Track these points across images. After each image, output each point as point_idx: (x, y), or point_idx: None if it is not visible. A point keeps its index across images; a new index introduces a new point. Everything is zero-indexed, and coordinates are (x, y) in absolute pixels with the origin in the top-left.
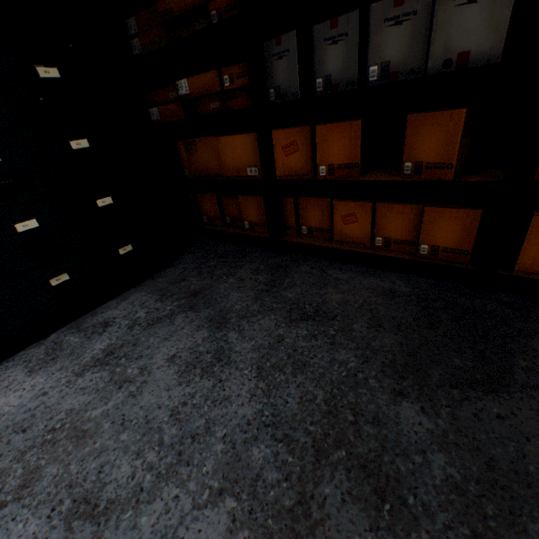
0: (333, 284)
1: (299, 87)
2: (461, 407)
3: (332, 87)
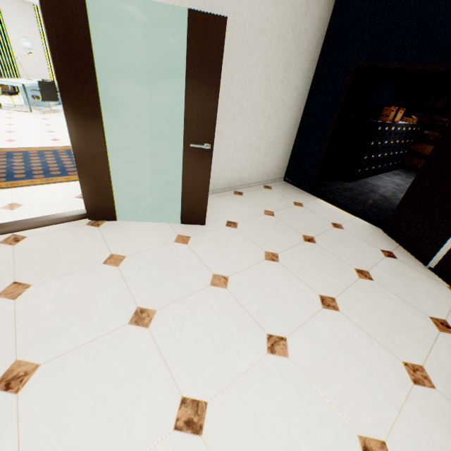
0: None
1: None
2: None
3: None
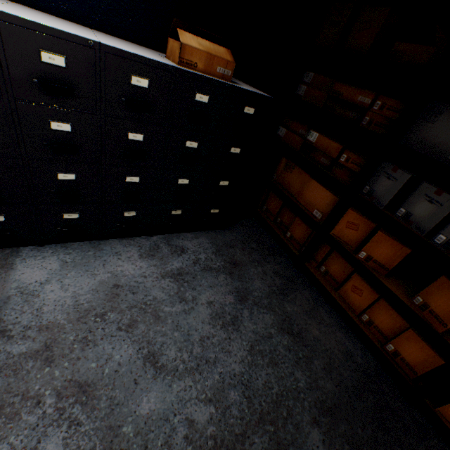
0: (318, 320)
1: (386, 203)
2: None
3: (407, 220)
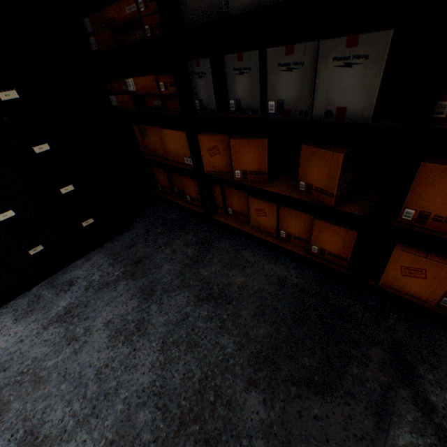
0: (241, 266)
1: (215, 105)
2: (292, 403)
3: (241, 109)
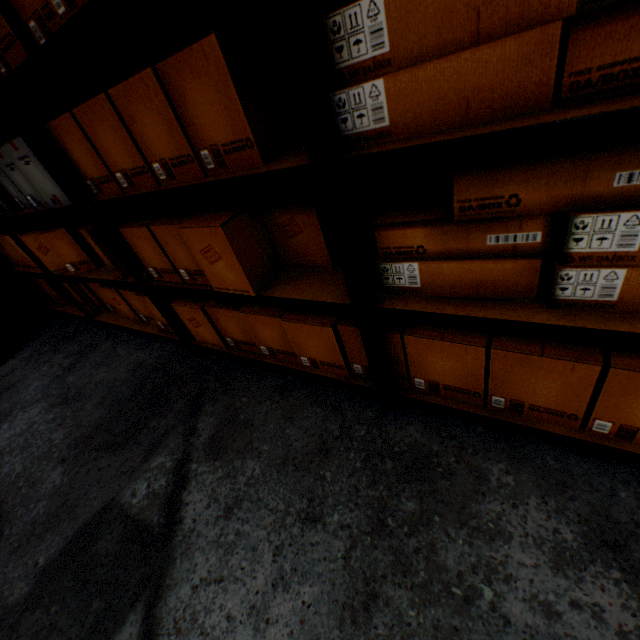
0: (110, 362)
1: (7, 206)
2: (87, 465)
3: (26, 206)
